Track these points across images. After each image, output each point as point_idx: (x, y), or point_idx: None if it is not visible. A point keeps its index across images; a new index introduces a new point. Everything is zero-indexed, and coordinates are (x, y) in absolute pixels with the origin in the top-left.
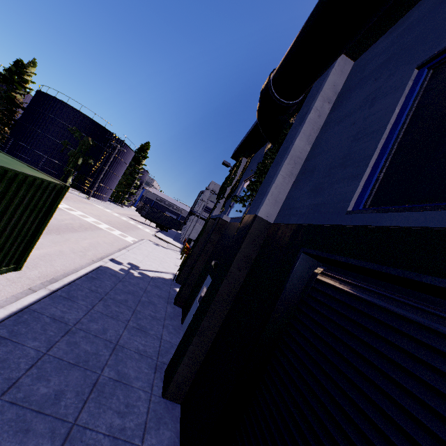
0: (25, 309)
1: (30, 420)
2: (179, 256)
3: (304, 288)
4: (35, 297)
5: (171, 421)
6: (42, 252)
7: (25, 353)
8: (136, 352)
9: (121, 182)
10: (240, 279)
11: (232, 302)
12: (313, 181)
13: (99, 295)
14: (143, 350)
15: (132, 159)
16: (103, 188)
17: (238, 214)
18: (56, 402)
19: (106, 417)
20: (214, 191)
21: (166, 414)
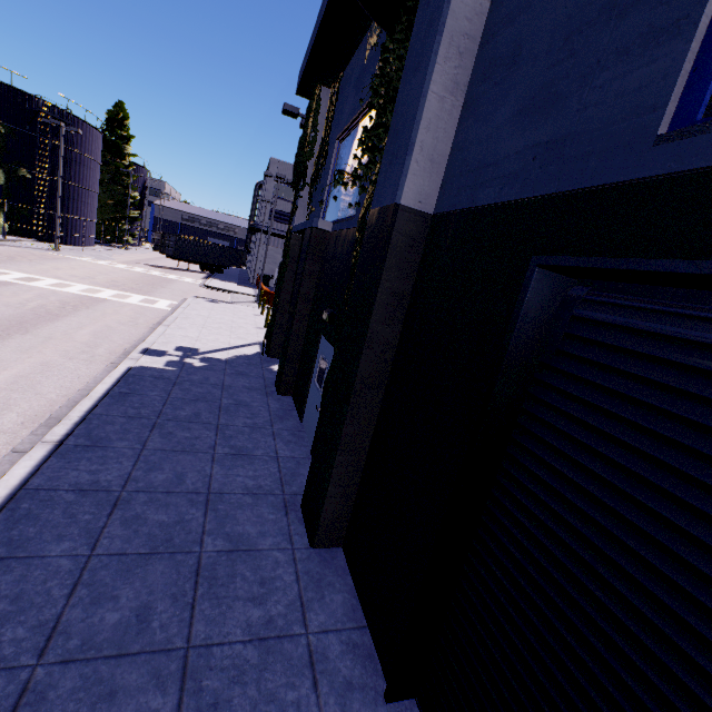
0: (18, 492)
1: (109, 676)
2: (257, 310)
3: (544, 339)
4: (28, 466)
5: (337, 577)
6: (9, 376)
7: (52, 570)
8: (246, 494)
9: (104, 201)
10: (392, 339)
11: (386, 382)
12: (521, 87)
13: (146, 422)
14: (256, 486)
15: (103, 150)
16: (74, 222)
17: (346, 213)
18: (144, 627)
19: (237, 615)
20: (282, 177)
21: (327, 571)
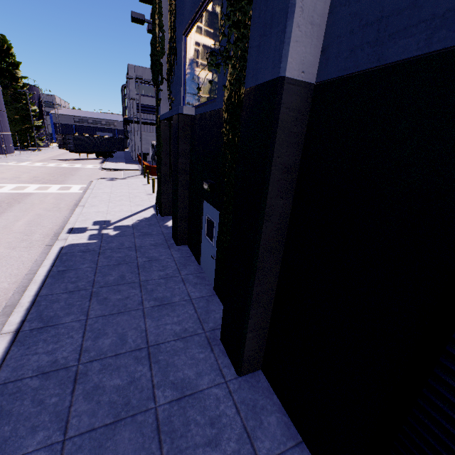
0: None
1: None
2: (144, 180)
3: None
4: None
5: (266, 399)
6: None
7: None
8: (177, 340)
9: (12, 117)
10: (286, 209)
11: (283, 245)
12: None
13: (84, 293)
14: (182, 330)
15: None
16: None
17: (205, 97)
18: None
19: None
20: (141, 77)
21: (257, 395)
